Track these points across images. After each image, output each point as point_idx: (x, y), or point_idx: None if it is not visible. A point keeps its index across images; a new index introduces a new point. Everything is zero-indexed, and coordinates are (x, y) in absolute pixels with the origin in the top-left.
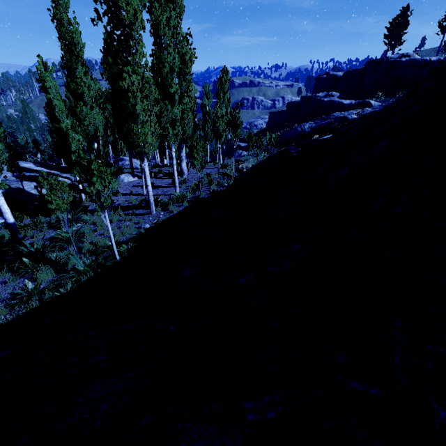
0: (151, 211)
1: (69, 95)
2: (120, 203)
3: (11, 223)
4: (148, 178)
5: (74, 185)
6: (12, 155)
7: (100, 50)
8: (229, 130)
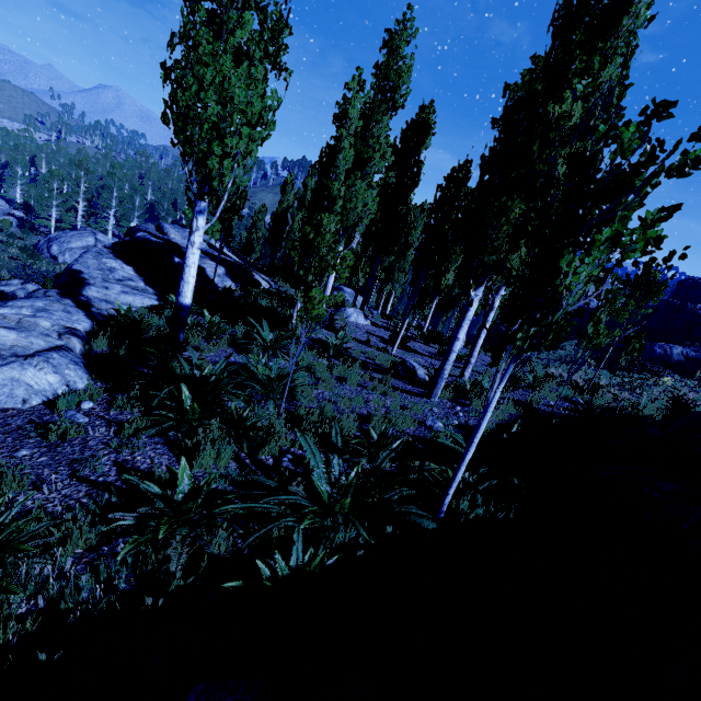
0: (433, 393)
1: (308, 182)
2: (352, 352)
3: (184, 305)
4: (465, 324)
5: (279, 293)
6: (233, 205)
7: (406, 121)
8: (626, 297)
